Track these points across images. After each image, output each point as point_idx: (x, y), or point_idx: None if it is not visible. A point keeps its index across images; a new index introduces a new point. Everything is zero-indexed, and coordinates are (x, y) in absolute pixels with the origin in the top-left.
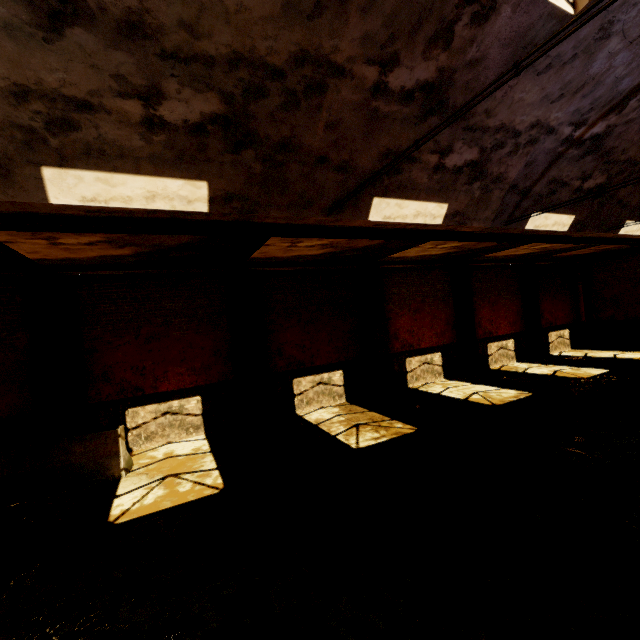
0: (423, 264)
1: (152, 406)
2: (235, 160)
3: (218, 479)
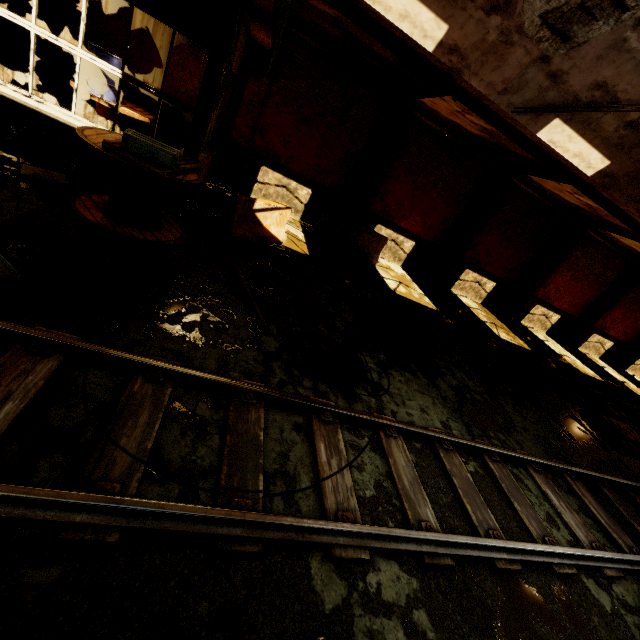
0: (619, 250)
1: (390, 231)
2: (639, 160)
3: (431, 303)
